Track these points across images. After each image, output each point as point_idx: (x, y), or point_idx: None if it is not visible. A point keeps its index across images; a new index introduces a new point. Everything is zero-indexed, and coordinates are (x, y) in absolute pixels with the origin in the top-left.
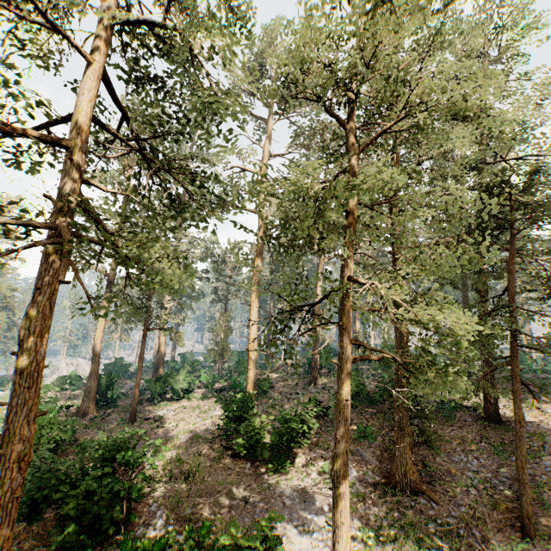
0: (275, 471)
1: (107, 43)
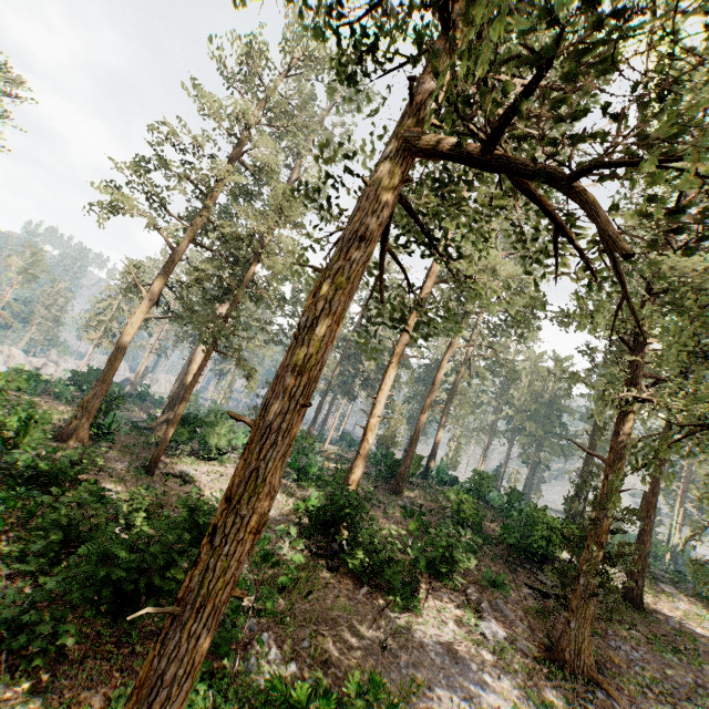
0: (401, 607)
1: None
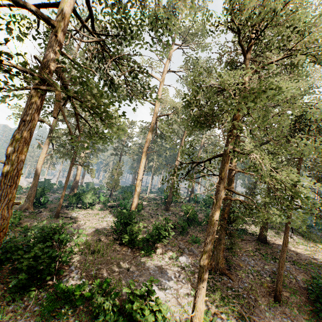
0: (144, 255)
1: None
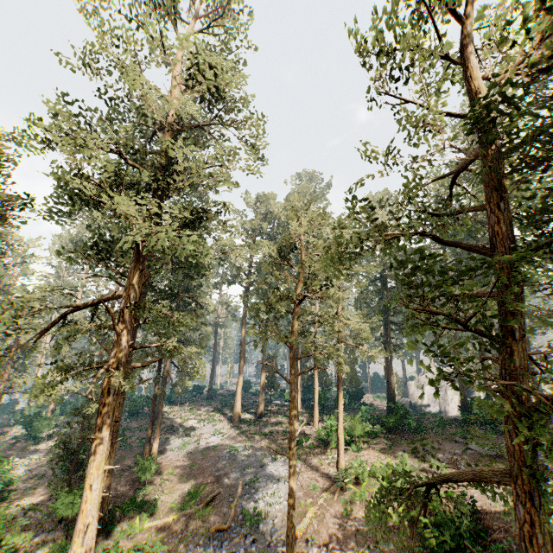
0: (34, 444)
1: None
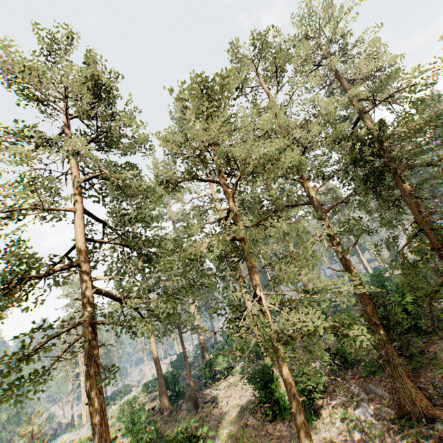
0: None
1: (80, 194)
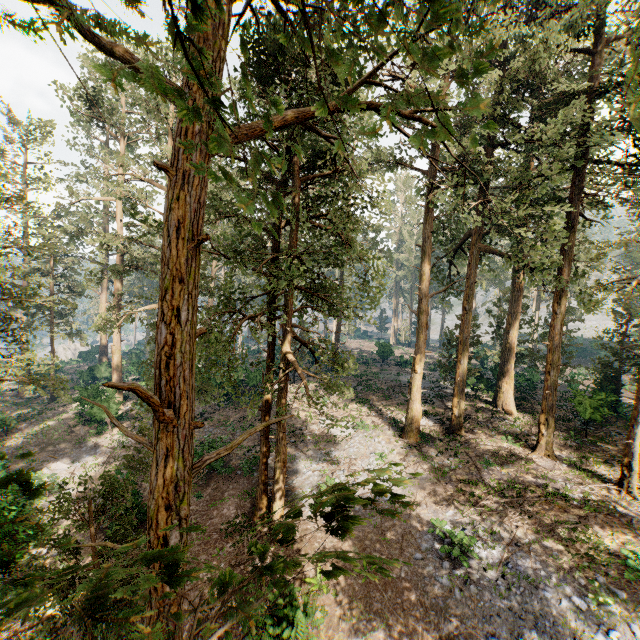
0: (95, 434)
1: None
